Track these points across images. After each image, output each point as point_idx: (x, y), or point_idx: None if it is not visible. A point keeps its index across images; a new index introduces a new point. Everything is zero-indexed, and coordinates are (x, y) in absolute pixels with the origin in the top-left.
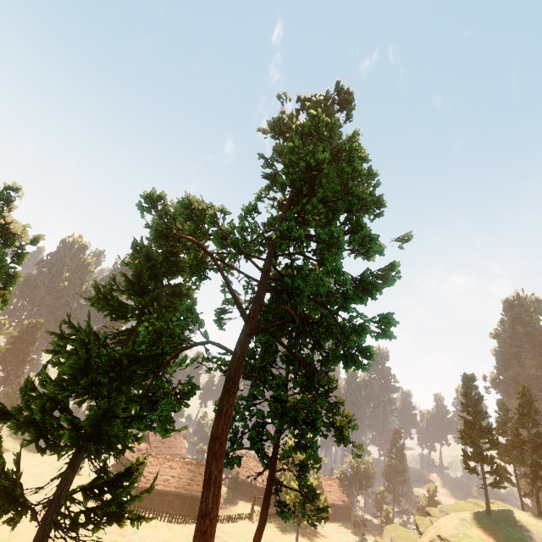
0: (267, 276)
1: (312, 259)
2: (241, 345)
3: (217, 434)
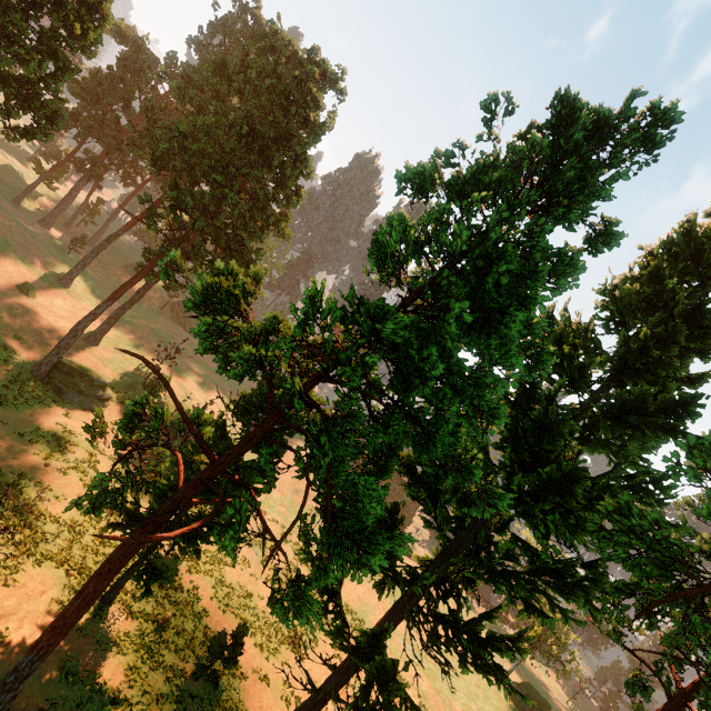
0: None
1: None
2: None
3: None
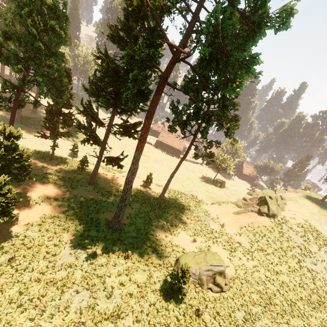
0: (194, 19)
1: (228, 1)
2: (167, 69)
3: (149, 110)
